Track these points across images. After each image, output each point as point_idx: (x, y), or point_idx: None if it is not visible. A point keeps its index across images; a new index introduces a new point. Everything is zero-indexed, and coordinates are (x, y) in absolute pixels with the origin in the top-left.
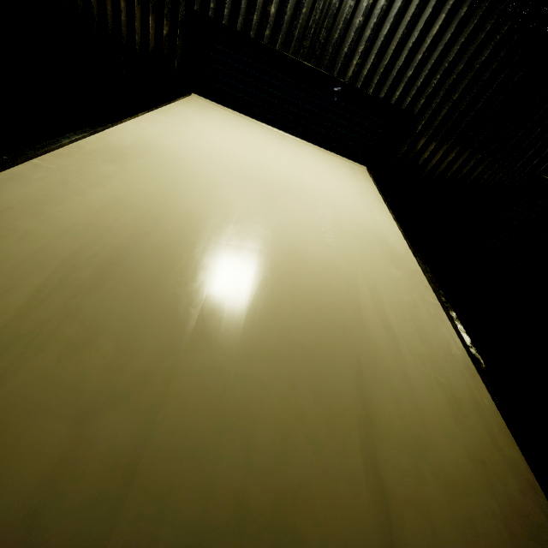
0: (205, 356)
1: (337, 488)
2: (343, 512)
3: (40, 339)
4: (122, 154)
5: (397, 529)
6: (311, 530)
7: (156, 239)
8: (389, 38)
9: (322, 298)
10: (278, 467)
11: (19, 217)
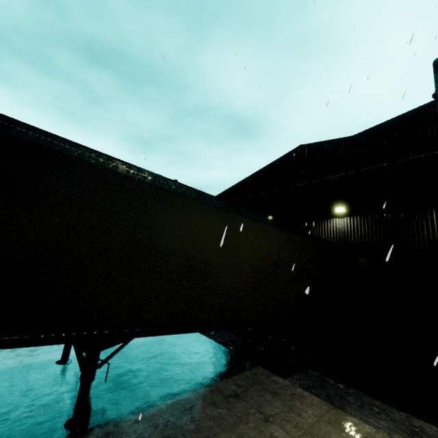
0: None
1: None
2: None
3: None
4: None
5: None
6: None
7: None
8: (357, 231)
9: None
10: None
11: None
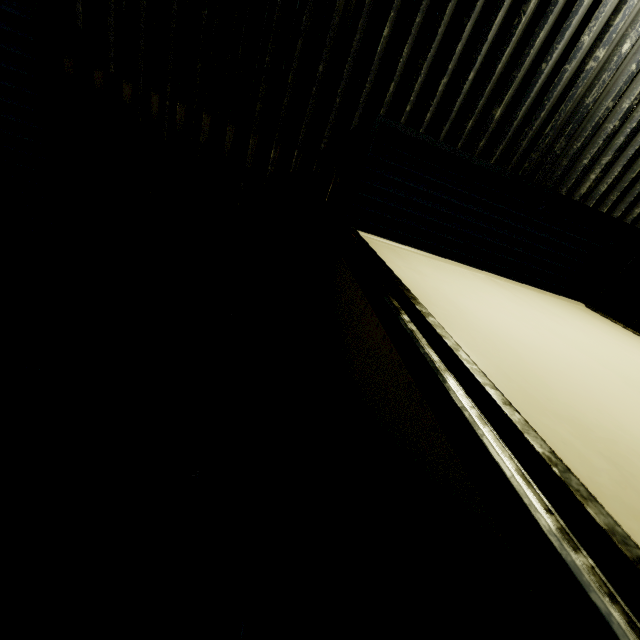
0: None
1: None
2: None
3: None
4: None
5: None
6: None
7: None
8: None
9: None
10: None
11: None
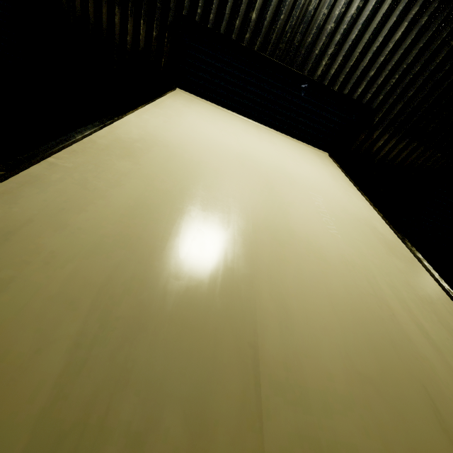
0: (287, 419)
1: None
2: None
3: (90, 435)
4: (133, 148)
5: None
6: None
7: (188, 247)
8: (356, 42)
9: (358, 305)
10: None
11: (41, 232)
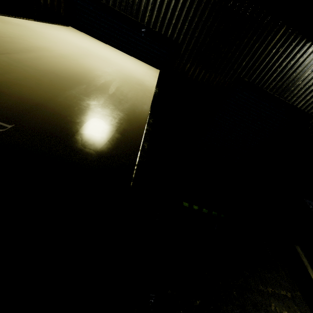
0: (4, 59)
1: (39, 90)
2: (36, 93)
3: None
4: (8, 23)
5: (58, 102)
6: (17, 89)
7: (5, 39)
8: (161, 3)
9: (83, 74)
10: (15, 79)
11: None
